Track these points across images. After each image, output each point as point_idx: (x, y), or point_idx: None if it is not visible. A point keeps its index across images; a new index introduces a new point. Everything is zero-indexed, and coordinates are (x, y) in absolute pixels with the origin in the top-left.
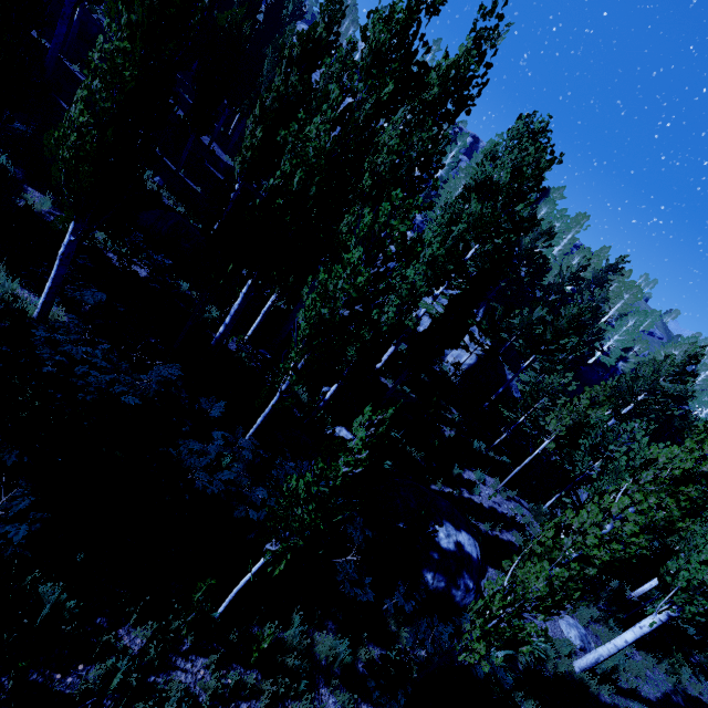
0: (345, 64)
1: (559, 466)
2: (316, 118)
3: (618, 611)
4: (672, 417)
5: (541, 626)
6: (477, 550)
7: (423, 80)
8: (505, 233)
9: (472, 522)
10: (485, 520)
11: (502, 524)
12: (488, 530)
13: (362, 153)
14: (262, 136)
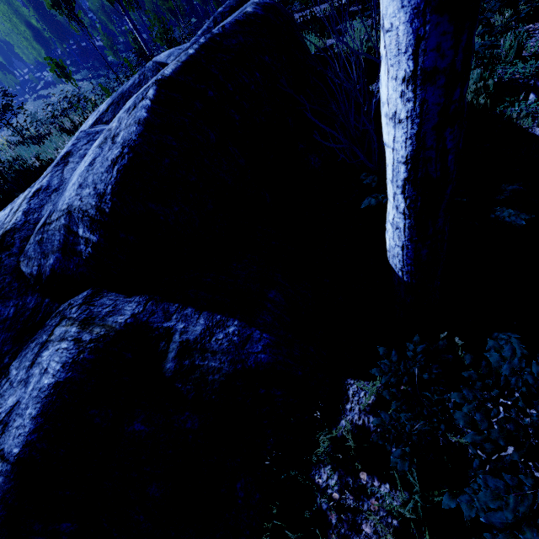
0: None
1: None
2: None
3: None
4: None
5: None
6: None
7: None
8: None
9: None
10: None
11: None
12: None
13: None
14: None
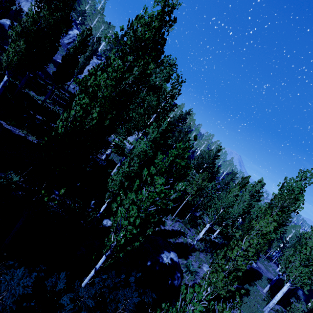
0: (120, 43)
1: (191, 203)
2: (103, 75)
3: (213, 249)
4: (213, 171)
5: (202, 276)
6: (177, 257)
7: (160, 58)
8: (165, 111)
9: (168, 240)
10: (172, 237)
11: (177, 235)
12: (174, 241)
13: (131, 97)
14: (25, 46)
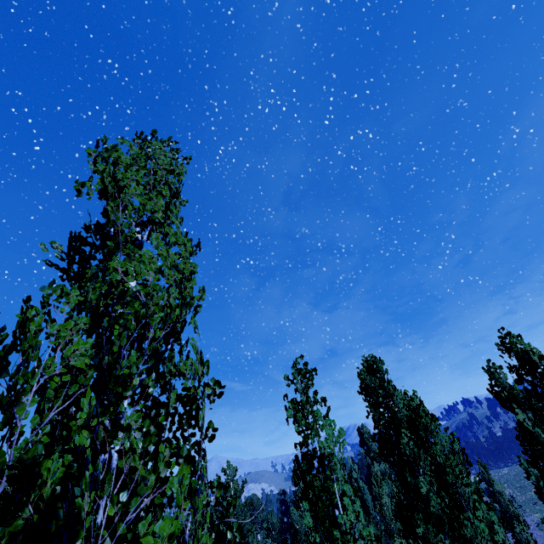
0: None
1: None
2: None
3: None
4: None
5: None
6: None
7: None
8: None
9: None
10: None
11: None
12: None
13: None
14: None
